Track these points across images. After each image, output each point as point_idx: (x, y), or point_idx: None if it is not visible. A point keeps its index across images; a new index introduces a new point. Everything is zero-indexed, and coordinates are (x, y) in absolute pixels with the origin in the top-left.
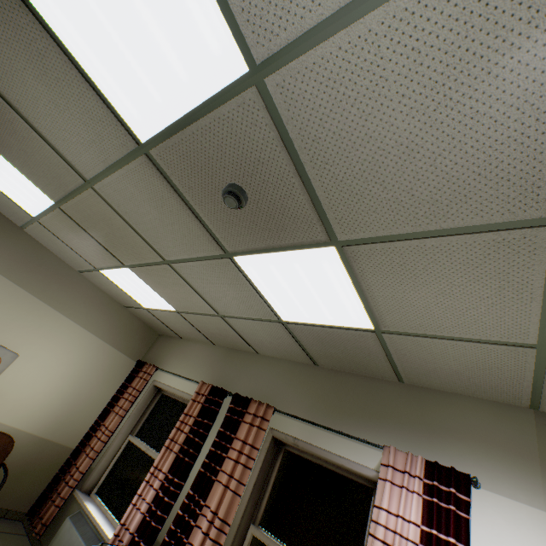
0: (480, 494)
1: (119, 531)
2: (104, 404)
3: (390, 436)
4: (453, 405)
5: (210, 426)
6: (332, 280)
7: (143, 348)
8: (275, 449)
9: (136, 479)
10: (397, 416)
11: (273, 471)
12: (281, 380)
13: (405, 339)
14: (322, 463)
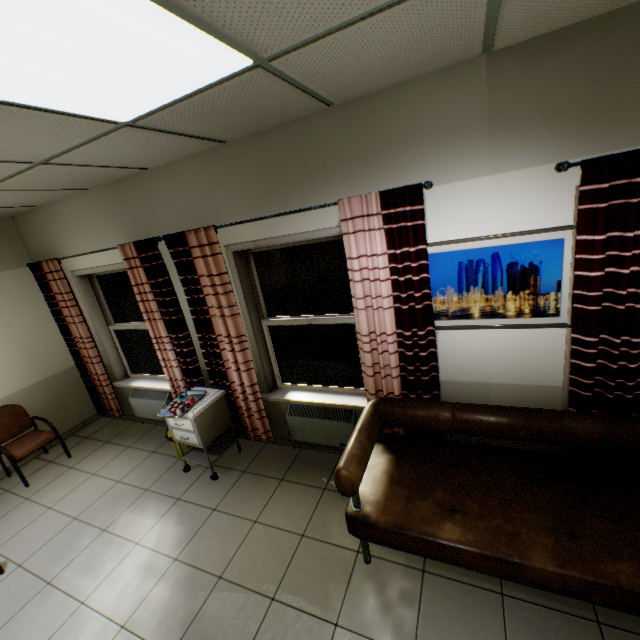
0: (433, 193)
1: (172, 384)
2: (55, 323)
3: (341, 184)
4: (397, 104)
5: (169, 281)
6: (109, 17)
7: (16, 248)
8: (243, 260)
9: (152, 348)
10: (342, 156)
11: (254, 277)
12: (200, 187)
13: (306, 53)
14: (292, 245)
